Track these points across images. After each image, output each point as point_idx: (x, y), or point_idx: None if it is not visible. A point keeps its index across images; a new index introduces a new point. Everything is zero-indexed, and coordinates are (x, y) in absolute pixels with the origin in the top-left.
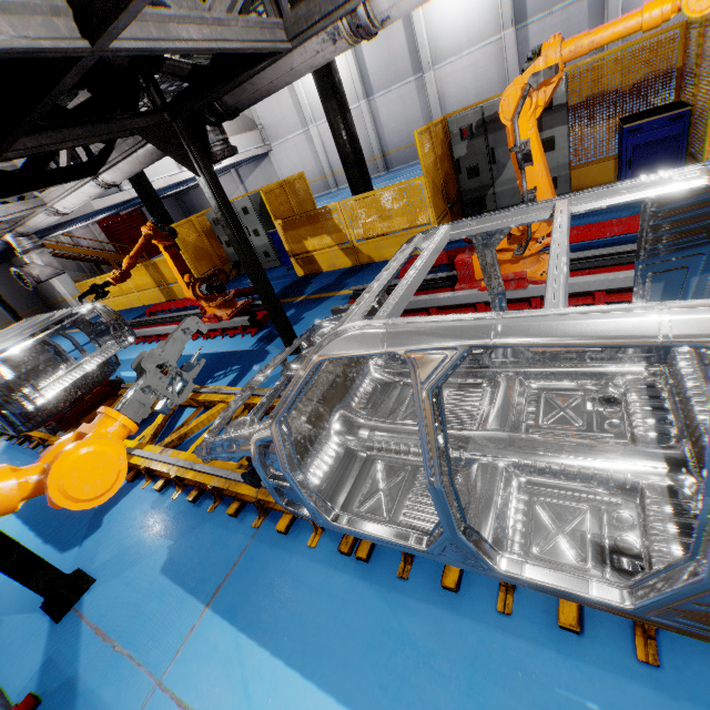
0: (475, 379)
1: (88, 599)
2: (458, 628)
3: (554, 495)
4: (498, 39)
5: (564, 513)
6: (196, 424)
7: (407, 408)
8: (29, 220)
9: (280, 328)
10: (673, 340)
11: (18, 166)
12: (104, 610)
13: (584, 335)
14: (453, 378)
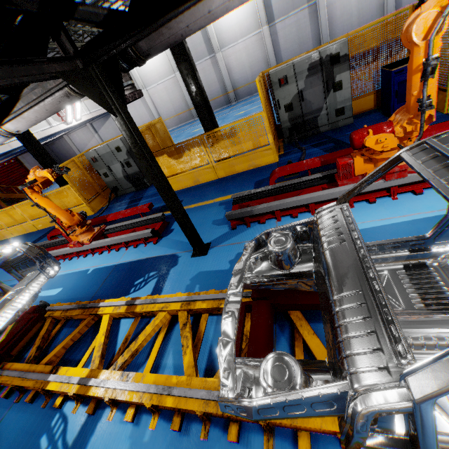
0: (418, 260)
1: None
2: None
3: None
4: (259, 32)
5: None
6: (144, 338)
7: None
8: None
9: (190, 236)
10: None
11: None
12: None
13: None
14: (395, 262)
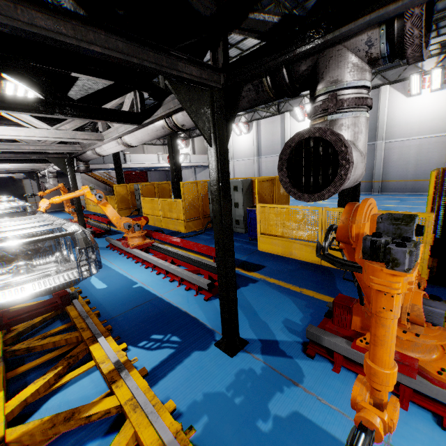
0: None
1: None
2: None
3: None
4: None
5: None
6: None
7: None
8: (48, 168)
9: None
10: None
11: None
12: None
13: None
14: None
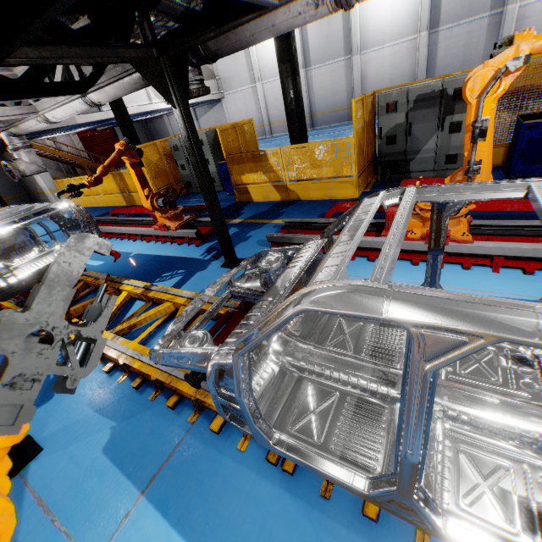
0: None
1: (34, 467)
2: None
3: (476, 446)
4: (414, 38)
5: (487, 467)
6: (145, 317)
7: (334, 336)
8: (22, 123)
9: (223, 245)
10: None
11: (18, 76)
12: (48, 481)
13: None
14: None
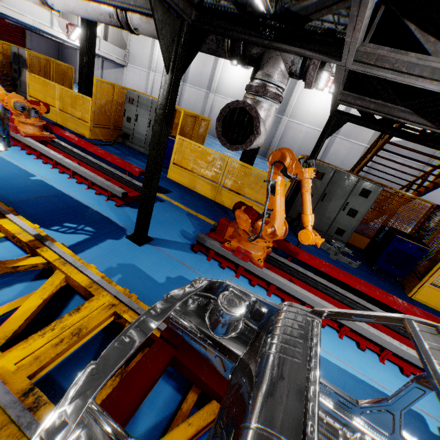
0: None
1: None
2: None
3: None
4: None
5: None
6: None
7: None
8: None
9: None
10: None
11: None
12: None
13: None
14: None
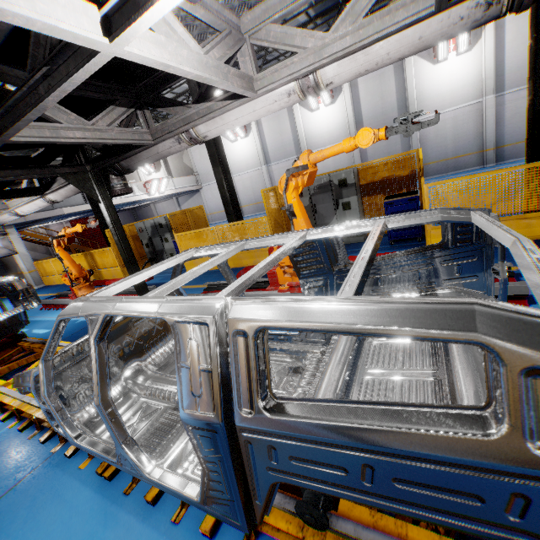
0: None
1: None
2: (140, 533)
3: None
4: None
5: None
6: None
7: None
8: None
9: None
10: (157, 314)
11: None
12: None
13: (136, 310)
14: None
